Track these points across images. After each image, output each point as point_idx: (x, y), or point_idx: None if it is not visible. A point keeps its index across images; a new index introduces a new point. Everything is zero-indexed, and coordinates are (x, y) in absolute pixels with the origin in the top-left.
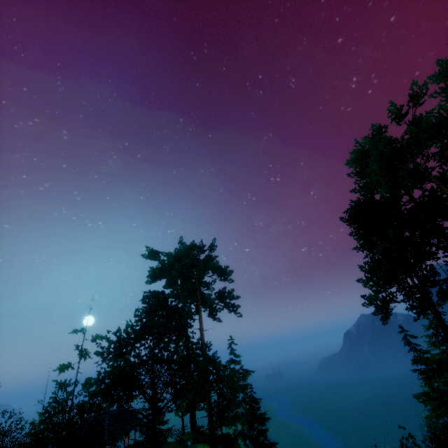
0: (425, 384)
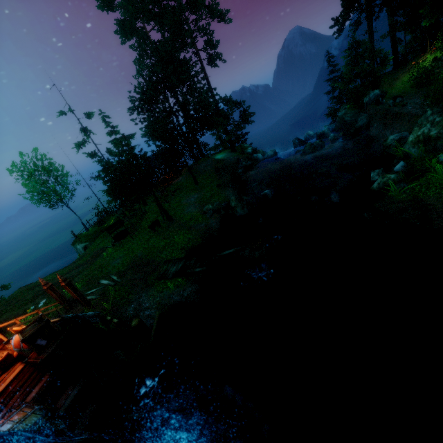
0: (332, 85)
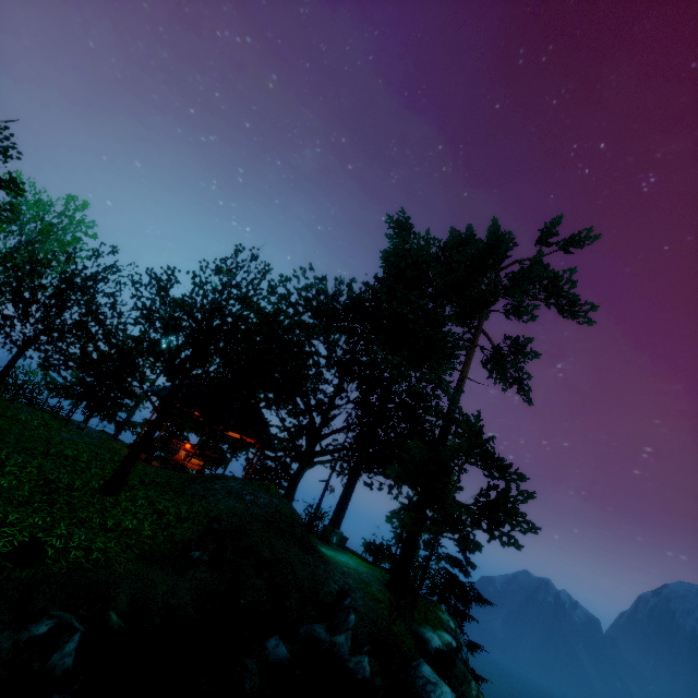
0: None
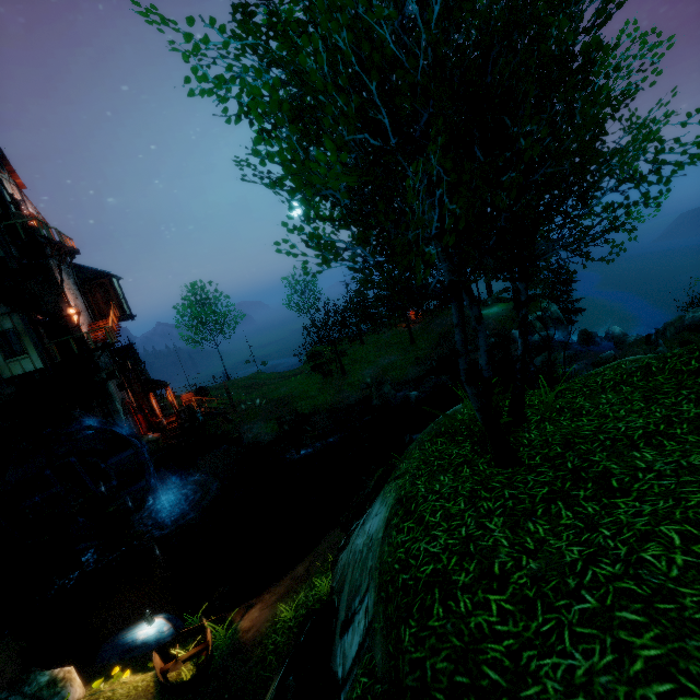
0: None
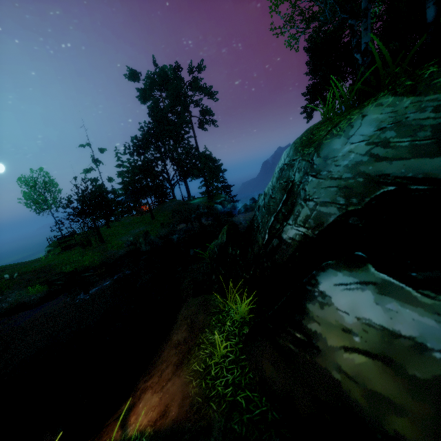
0: None
